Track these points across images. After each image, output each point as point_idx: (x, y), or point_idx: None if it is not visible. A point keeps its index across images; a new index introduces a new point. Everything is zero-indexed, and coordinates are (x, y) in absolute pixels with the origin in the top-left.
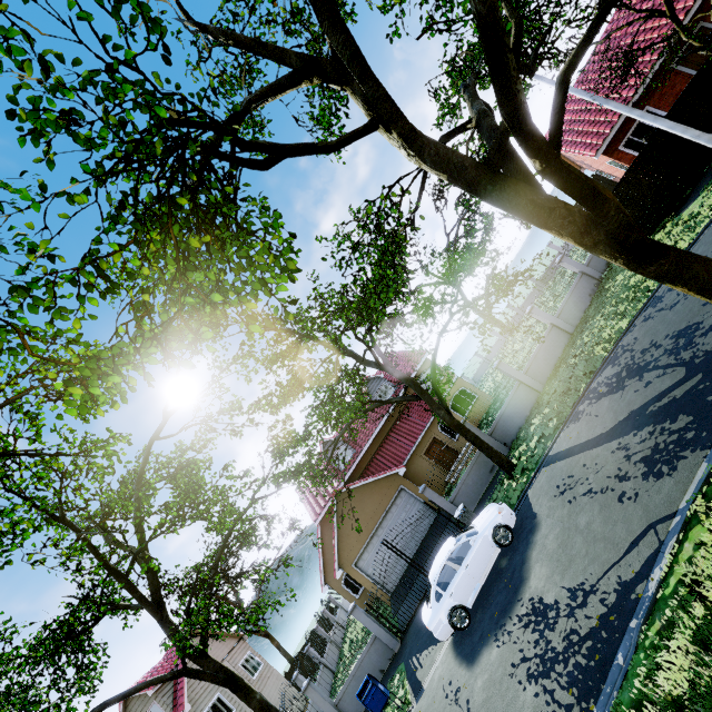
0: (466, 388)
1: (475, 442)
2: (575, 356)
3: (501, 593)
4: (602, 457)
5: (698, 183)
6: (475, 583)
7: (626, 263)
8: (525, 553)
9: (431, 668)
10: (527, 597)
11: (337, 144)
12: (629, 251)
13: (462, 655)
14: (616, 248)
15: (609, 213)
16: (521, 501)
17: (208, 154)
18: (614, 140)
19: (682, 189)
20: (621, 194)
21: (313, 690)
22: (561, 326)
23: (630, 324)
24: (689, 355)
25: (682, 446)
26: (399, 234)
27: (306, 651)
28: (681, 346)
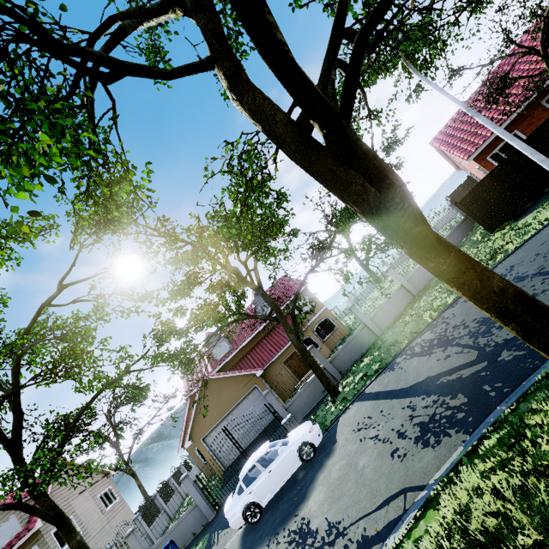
0: (331, 318)
1: (312, 366)
2: (411, 315)
3: (288, 502)
4: (395, 410)
5: (537, 199)
6: (273, 486)
7: (411, 253)
8: (316, 473)
9: (222, 547)
10: (301, 516)
11: (172, 72)
12: (413, 243)
13: (243, 547)
14: (402, 237)
15: (394, 199)
16: (332, 424)
17: (50, 53)
18: (485, 151)
19: (524, 202)
20: (476, 194)
21: (134, 537)
22: (408, 288)
23: (454, 301)
24: (484, 342)
25: (451, 424)
26: (256, 179)
27: (153, 497)
28: (481, 332)
